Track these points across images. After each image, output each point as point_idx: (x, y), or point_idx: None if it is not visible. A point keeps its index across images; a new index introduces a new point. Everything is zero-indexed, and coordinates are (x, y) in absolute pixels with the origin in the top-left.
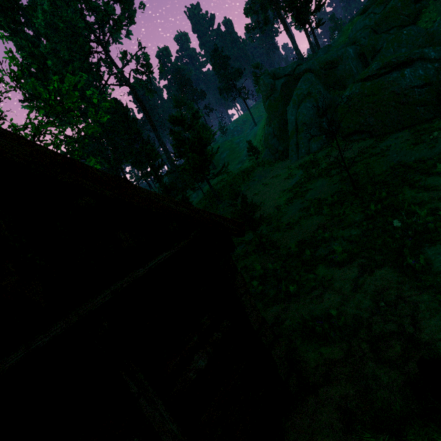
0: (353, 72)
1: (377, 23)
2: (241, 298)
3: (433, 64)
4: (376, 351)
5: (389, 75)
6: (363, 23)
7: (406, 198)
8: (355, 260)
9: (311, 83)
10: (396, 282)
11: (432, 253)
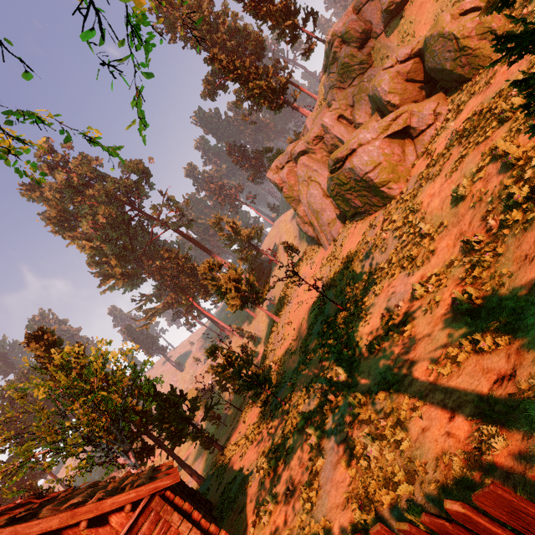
0: (339, 139)
1: (339, 81)
2: (179, 527)
3: (374, 144)
4: (274, 533)
5: (344, 167)
6: (328, 85)
7: (355, 333)
8: (308, 426)
9: (306, 167)
10: (307, 459)
11: (330, 423)
